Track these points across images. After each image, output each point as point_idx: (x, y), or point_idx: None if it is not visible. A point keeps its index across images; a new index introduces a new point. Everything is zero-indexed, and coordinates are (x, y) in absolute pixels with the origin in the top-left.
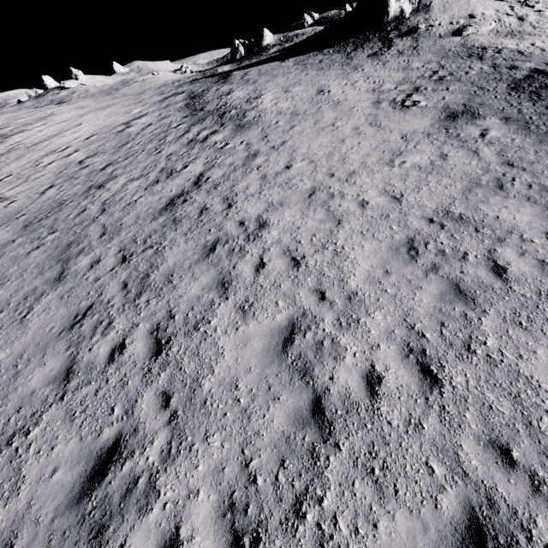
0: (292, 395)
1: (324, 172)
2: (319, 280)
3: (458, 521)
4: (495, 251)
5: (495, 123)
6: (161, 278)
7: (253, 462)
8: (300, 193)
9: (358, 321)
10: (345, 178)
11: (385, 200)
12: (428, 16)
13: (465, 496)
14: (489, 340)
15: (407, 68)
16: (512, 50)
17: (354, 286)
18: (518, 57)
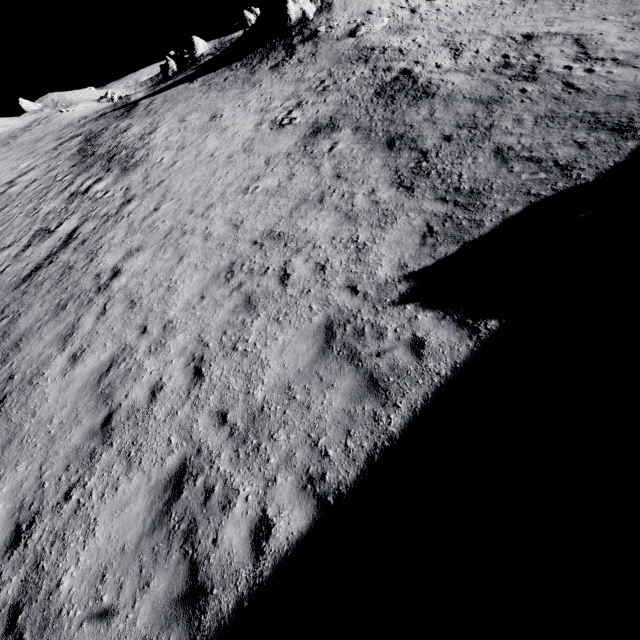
0: (92, 416)
1: (187, 209)
2: (147, 316)
3: (172, 470)
4: (290, 261)
5: (346, 135)
6: (10, 345)
7: (46, 474)
8: (159, 235)
9: (164, 345)
10: (202, 213)
11: (227, 230)
12: (330, 16)
13: (184, 452)
14: (251, 337)
15: (300, 79)
16: (395, 49)
17: (173, 315)
18: (397, 57)
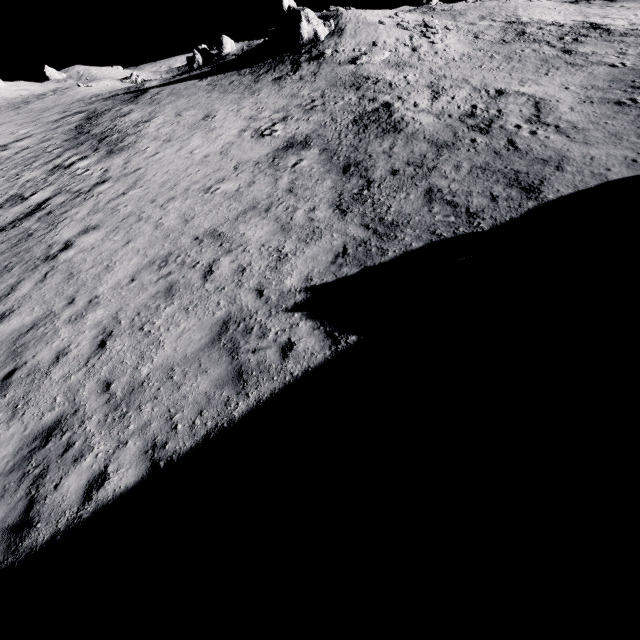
0: None
1: (150, 198)
2: (79, 289)
3: (48, 424)
4: (219, 260)
5: (313, 154)
6: None
7: None
8: (117, 217)
9: (84, 317)
10: (162, 204)
11: (177, 223)
12: (339, 41)
13: (64, 411)
14: (159, 321)
15: (295, 95)
16: (386, 82)
17: (101, 292)
18: (385, 90)
